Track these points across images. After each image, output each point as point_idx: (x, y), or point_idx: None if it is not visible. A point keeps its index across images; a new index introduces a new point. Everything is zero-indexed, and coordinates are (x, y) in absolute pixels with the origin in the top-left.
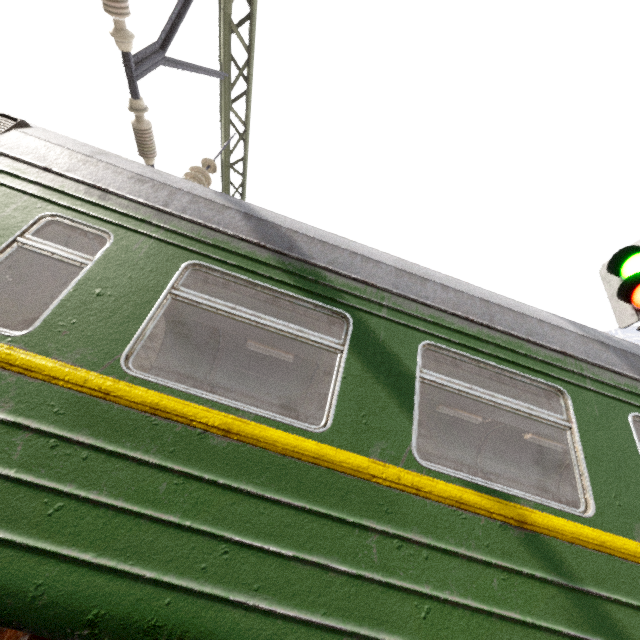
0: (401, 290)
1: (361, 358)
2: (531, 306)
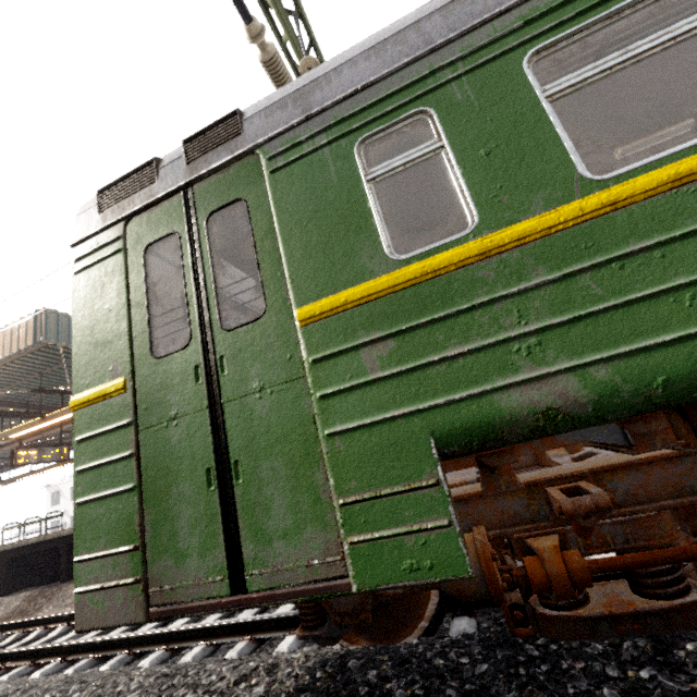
0: None
1: None
2: None
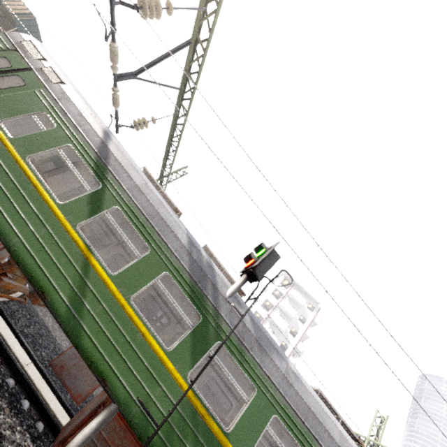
0: (129, 191)
1: (91, 197)
2: (183, 229)
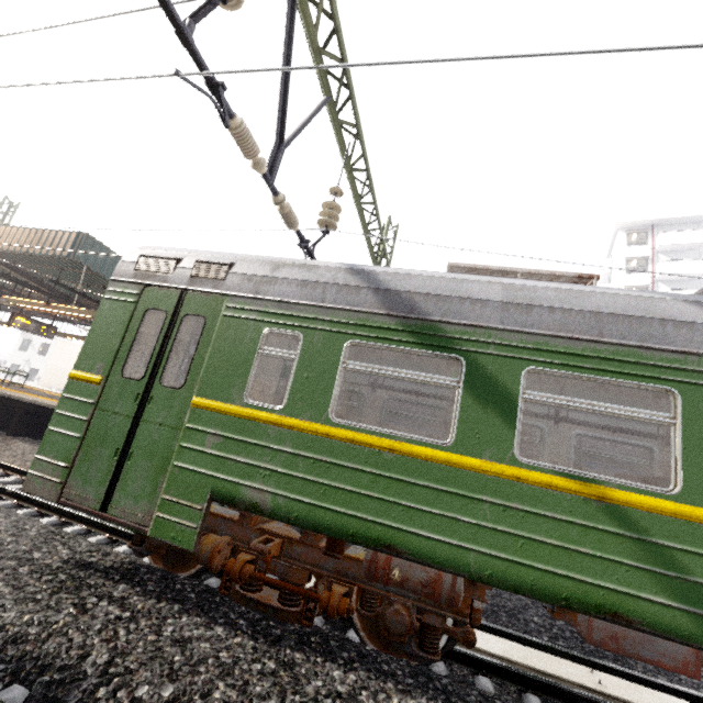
0: (507, 324)
1: (473, 391)
2: (663, 298)
